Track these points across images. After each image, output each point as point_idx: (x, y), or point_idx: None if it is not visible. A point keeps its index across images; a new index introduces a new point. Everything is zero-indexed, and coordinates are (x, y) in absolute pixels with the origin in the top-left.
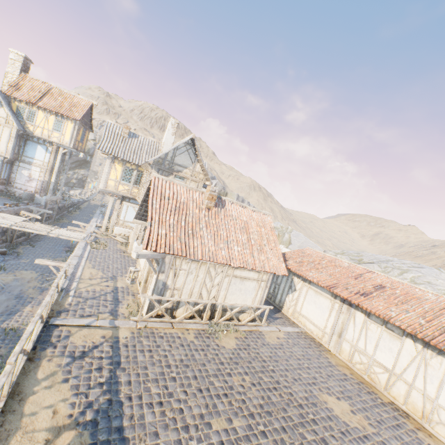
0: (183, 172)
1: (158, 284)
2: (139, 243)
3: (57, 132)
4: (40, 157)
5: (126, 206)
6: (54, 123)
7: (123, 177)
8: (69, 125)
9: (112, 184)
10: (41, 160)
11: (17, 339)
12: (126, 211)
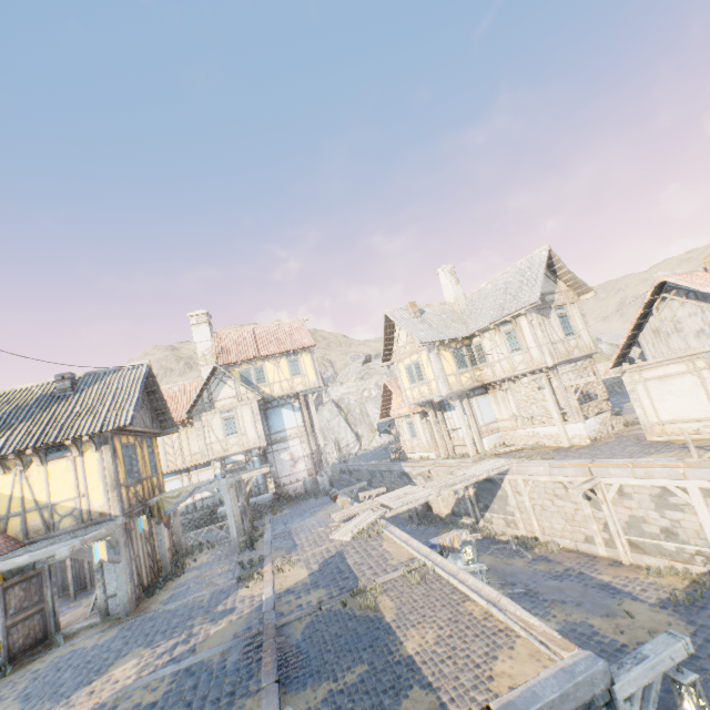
0: (554, 300)
1: None
2: (582, 420)
3: (297, 376)
4: (291, 423)
5: (475, 402)
6: (288, 367)
7: (457, 364)
8: (305, 359)
9: (453, 381)
10: (294, 427)
11: (709, 599)
12: (479, 409)
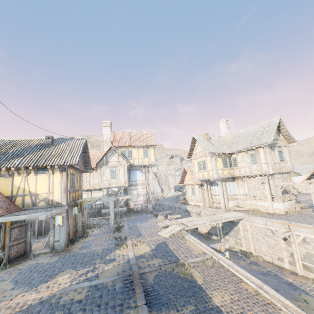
0: (277, 143)
1: None
2: (282, 202)
3: (146, 158)
4: (139, 178)
5: (228, 184)
6: (143, 153)
7: (223, 165)
8: (151, 150)
9: (220, 172)
10: (141, 180)
11: None
12: (229, 188)
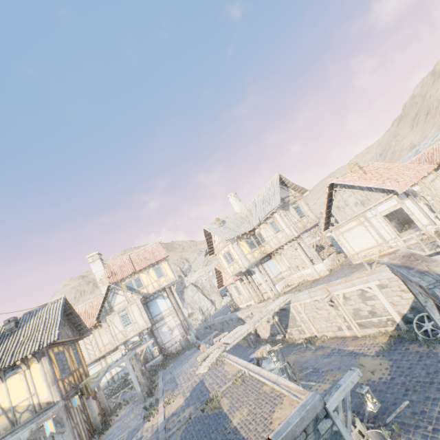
0: (290, 200)
1: (426, 206)
2: (321, 261)
3: (161, 277)
4: (164, 307)
5: (266, 266)
6: (155, 273)
7: (250, 247)
8: (164, 265)
9: (250, 257)
10: (166, 309)
11: (398, 343)
12: (269, 269)
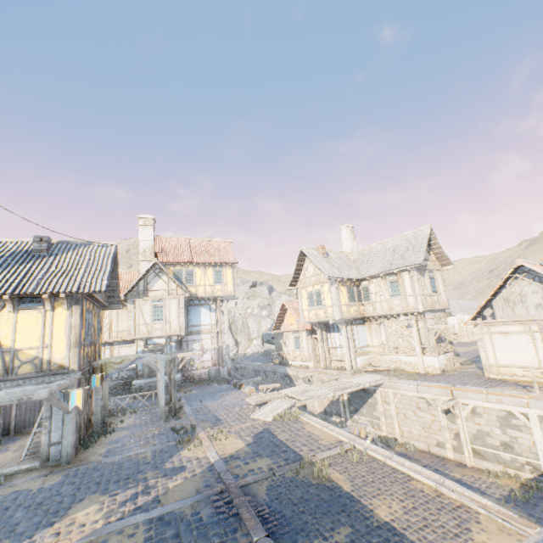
0: (427, 265)
1: None
2: (437, 355)
3: (218, 284)
4: (206, 320)
5: (355, 329)
6: (213, 275)
7: (348, 298)
8: (228, 272)
9: (344, 310)
10: (208, 324)
11: (539, 498)
12: (357, 335)
